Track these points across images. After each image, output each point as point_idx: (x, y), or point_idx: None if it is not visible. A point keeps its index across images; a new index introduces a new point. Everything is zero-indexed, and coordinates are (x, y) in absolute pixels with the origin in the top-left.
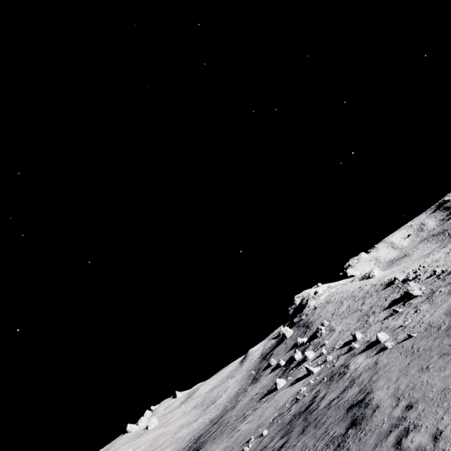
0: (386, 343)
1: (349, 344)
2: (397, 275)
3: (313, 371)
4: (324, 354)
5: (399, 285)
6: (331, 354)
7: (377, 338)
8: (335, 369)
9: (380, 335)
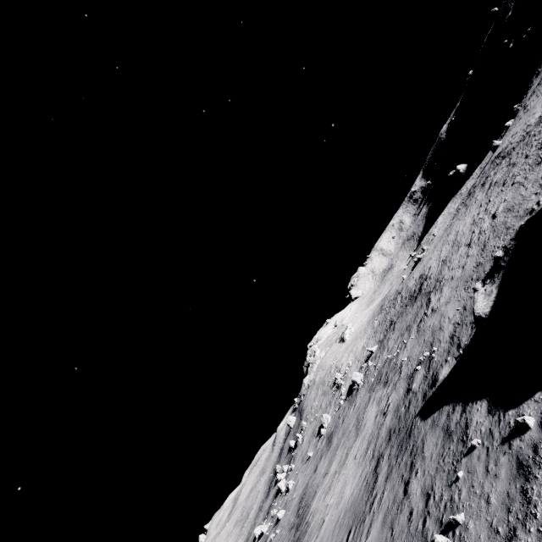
0: (271, 536)
1: (288, 490)
2: (337, 374)
3: (264, 532)
4: (284, 491)
5: (334, 393)
6: (280, 502)
7: (278, 517)
8: (264, 541)
9: (279, 514)
